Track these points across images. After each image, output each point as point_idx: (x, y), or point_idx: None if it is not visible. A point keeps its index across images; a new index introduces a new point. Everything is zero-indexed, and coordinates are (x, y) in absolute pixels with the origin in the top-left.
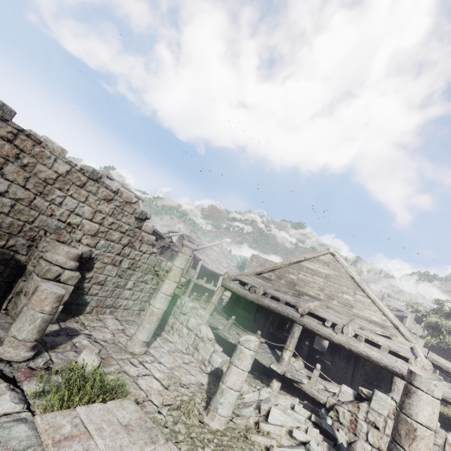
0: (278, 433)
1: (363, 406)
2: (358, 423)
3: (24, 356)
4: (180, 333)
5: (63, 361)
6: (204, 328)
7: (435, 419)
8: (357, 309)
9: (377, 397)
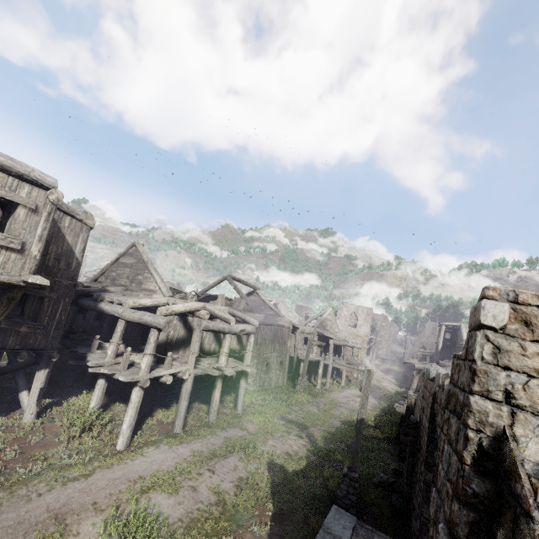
0: None
1: None
2: None
3: None
4: None
5: None
6: None
7: None
8: None
9: None
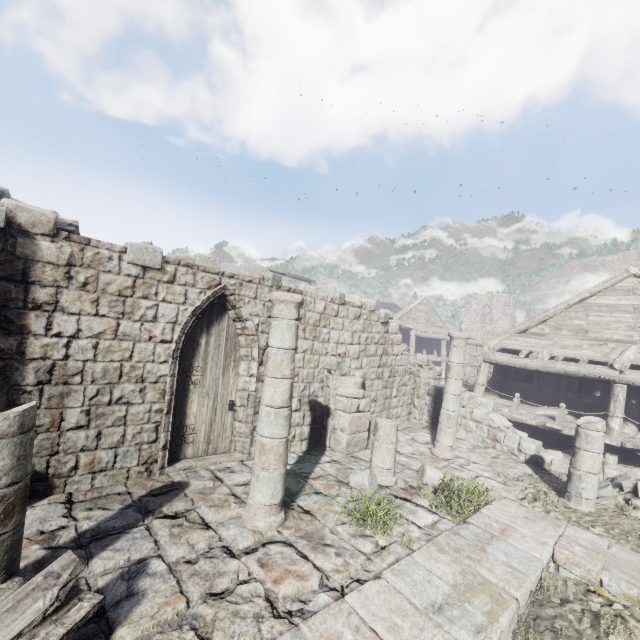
0: None
1: None
2: None
3: (394, 481)
4: (466, 428)
5: (412, 478)
6: (495, 416)
7: None
8: None
9: None
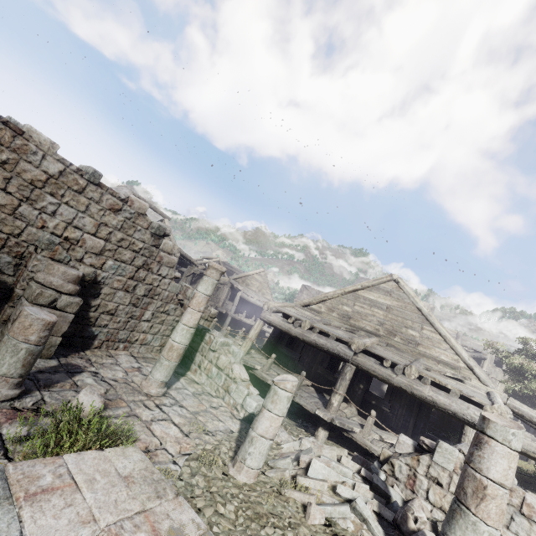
0: (319, 488)
1: (424, 460)
2: (417, 478)
3: (6, 395)
4: (208, 373)
5: (59, 401)
6: (237, 367)
7: (511, 475)
8: (424, 347)
9: (441, 449)
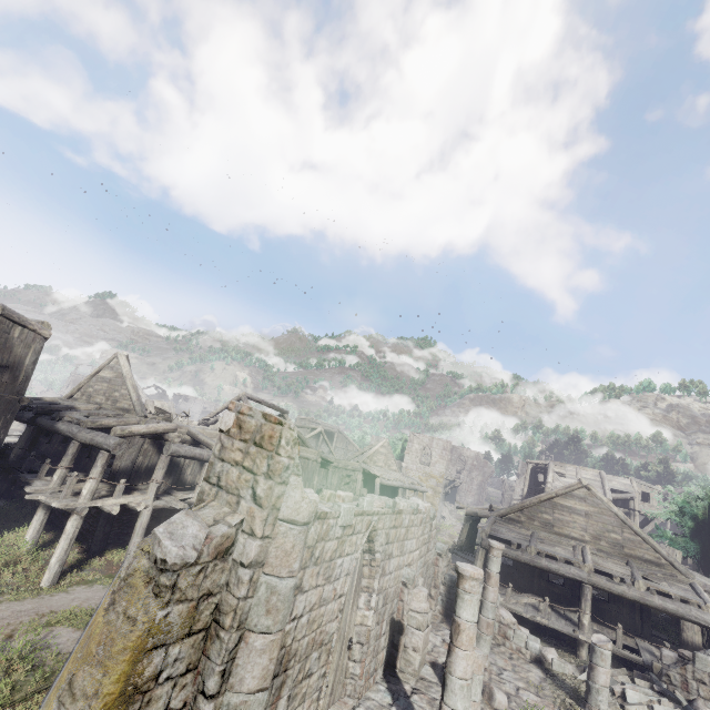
0: None
1: (689, 668)
2: (688, 682)
3: None
4: None
5: (482, 703)
6: (504, 612)
7: None
8: (628, 549)
9: (699, 658)
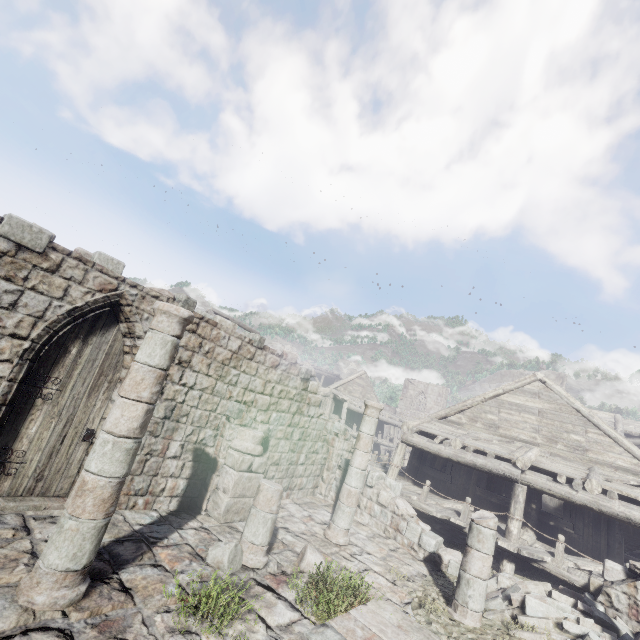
0: (544, 626)
1: None
2: (639, 607)
3: (263, 562)
4: (370, 512)
5: (289, 562)
6: (401, 502)
7: None
8: (594, 453)
9: None
